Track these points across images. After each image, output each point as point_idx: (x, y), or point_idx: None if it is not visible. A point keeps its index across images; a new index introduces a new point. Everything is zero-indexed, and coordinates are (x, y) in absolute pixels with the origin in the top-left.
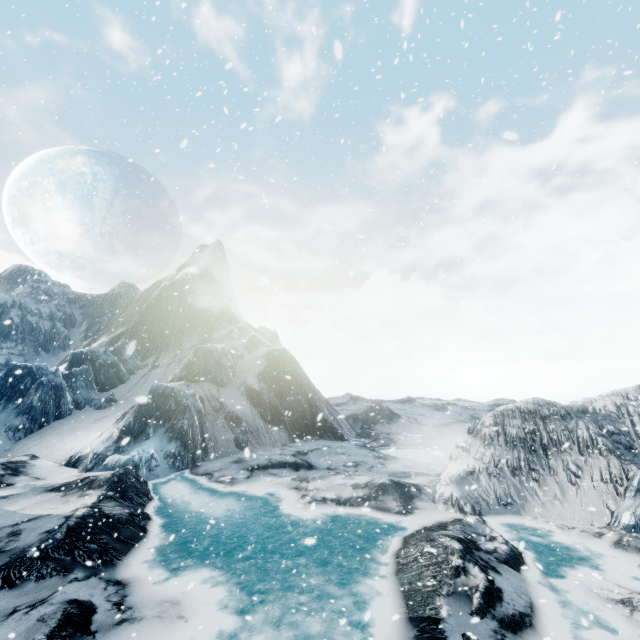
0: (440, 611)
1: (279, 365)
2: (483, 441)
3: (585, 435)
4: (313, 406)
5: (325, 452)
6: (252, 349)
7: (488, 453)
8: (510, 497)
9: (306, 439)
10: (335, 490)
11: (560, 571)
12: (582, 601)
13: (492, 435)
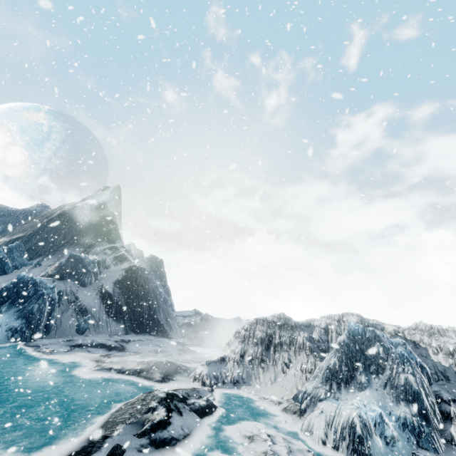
0: (114, 432)
1: (133, 277)
2: (239, 339)
3: (301, 340)
4: (152, 310)
5: (144, 343)
6: (118, 263)
7: (239, 347)
8: (241, 378)
9: (138, 334)
10: (124, 364)
11: (234, 422)
12: (228, 437)
13: (246, 335)
